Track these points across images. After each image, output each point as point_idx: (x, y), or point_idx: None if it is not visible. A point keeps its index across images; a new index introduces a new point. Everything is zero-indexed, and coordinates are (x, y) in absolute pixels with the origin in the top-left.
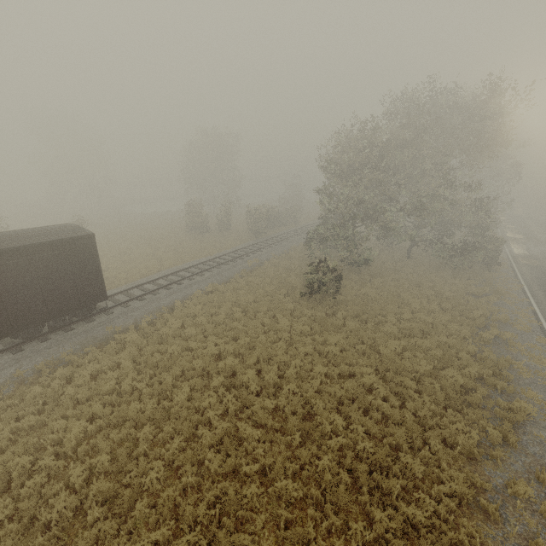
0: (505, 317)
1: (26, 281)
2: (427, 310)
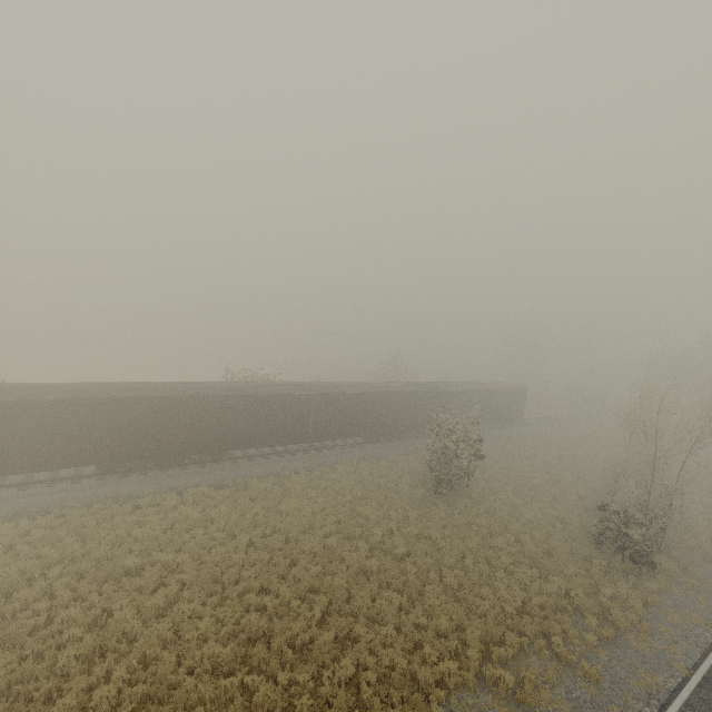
0: None
1: (510, 402)
2: None
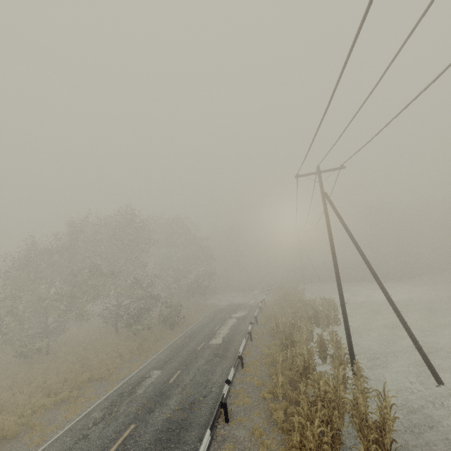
0: (104, 373)
1: None
2: (44, 386)
